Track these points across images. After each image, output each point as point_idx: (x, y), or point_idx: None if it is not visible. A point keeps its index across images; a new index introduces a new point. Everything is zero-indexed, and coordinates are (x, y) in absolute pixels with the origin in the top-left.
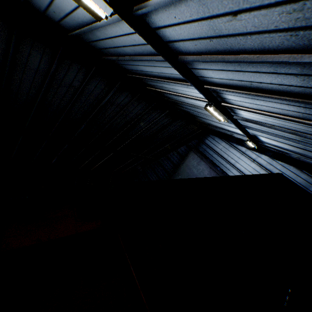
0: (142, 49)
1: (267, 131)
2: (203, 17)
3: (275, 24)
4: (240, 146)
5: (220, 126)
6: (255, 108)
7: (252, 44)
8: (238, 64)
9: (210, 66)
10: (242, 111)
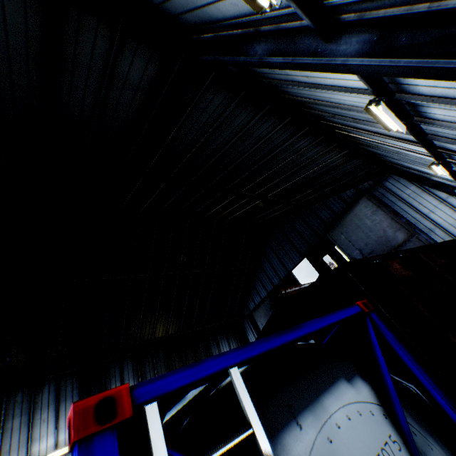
0: None
1: None
2: None
3: None
4: (438, 191)
5: (414, 168)
6: None
7: None
8: None
9: None
10: None
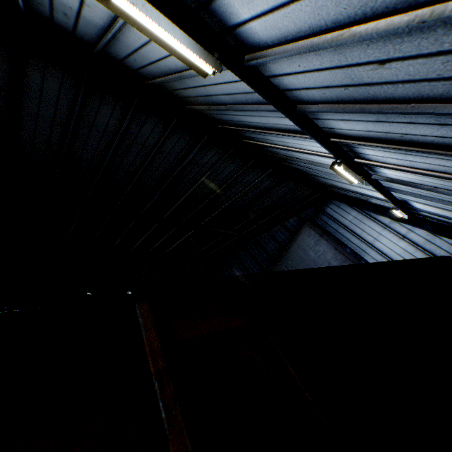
0: (246, 97)
1: (425, 195)
2: (338, 65)
3: (437, 73)
4: (380, 216)
5: (348, 189)
6: (406, 166)
7: (404, 92)
8: (382, 114)
9: (341, 116)
10: (385, 169)
